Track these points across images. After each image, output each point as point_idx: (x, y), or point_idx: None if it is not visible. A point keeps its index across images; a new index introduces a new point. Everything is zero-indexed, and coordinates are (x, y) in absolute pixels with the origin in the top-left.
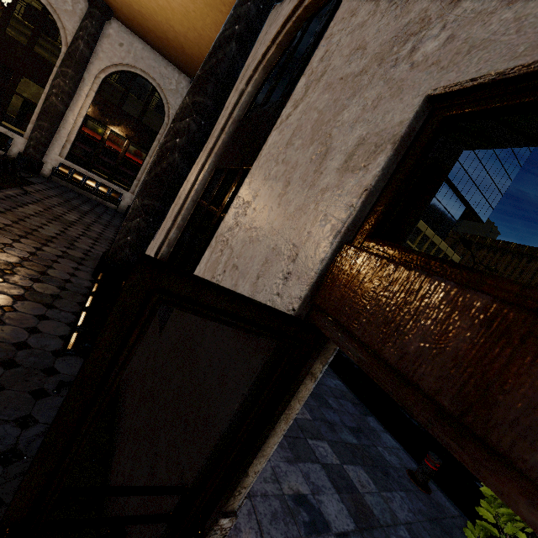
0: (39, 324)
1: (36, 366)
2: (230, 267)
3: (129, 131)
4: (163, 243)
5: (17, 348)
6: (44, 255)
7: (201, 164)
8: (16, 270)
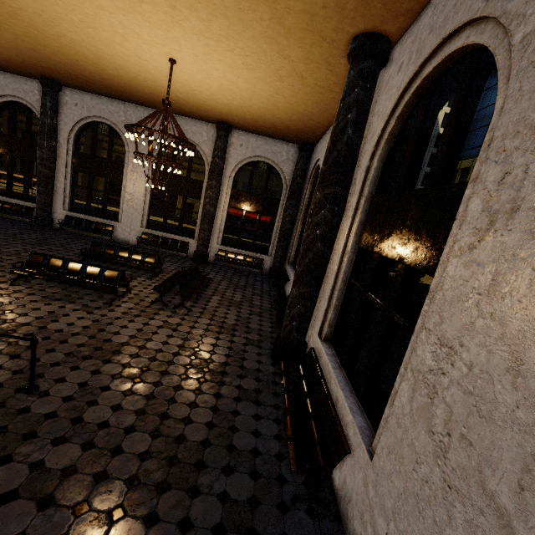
0: (257, 425)
1: (271, 475)
2: (458, 435)
3: (258, 207)
4: (323, 323)
5: (253, 456)
6: (237, 347)
7: (342, 245)
8: (227, 369)
